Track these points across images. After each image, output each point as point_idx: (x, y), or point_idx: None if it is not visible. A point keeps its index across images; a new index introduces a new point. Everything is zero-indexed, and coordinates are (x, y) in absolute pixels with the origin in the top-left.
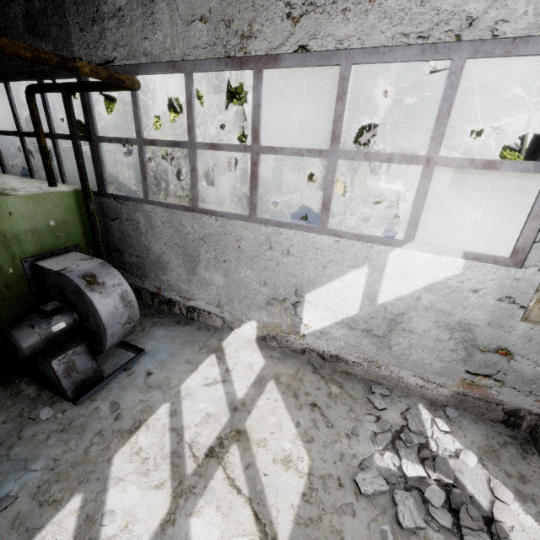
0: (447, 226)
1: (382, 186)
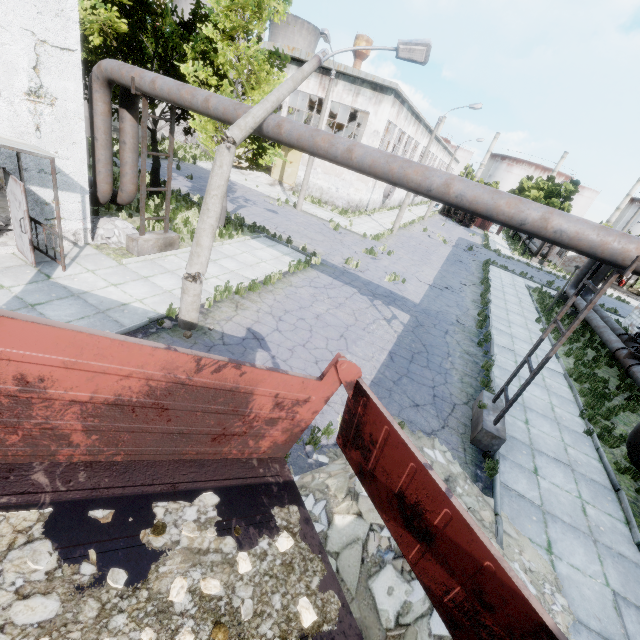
0: (321, 219)
1: (310, 180)
